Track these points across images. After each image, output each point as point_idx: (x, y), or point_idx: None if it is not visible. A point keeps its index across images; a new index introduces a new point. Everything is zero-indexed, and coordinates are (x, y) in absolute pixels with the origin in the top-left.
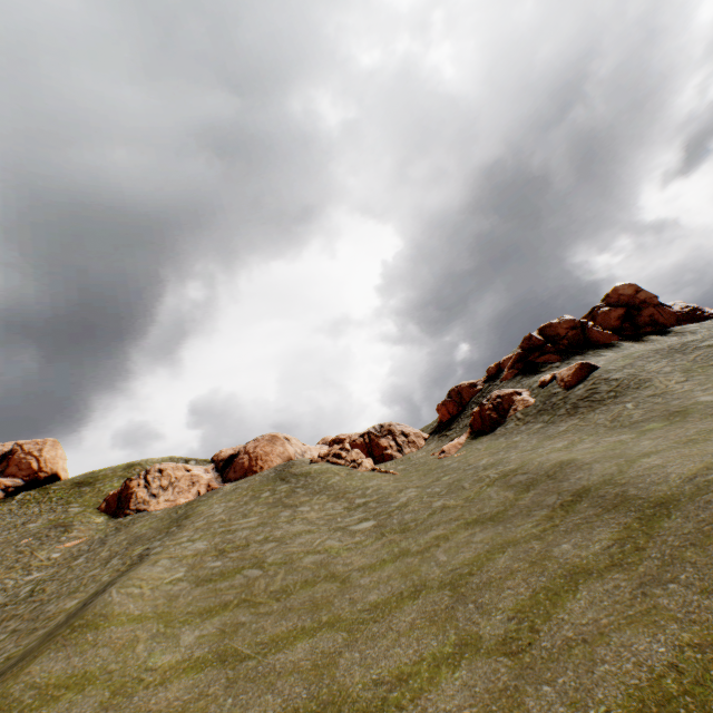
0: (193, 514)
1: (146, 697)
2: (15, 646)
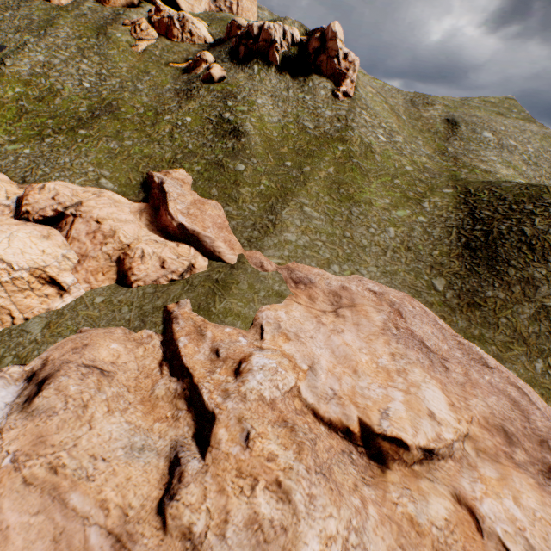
0: (55, 24)
1: (5, 99)
2: None
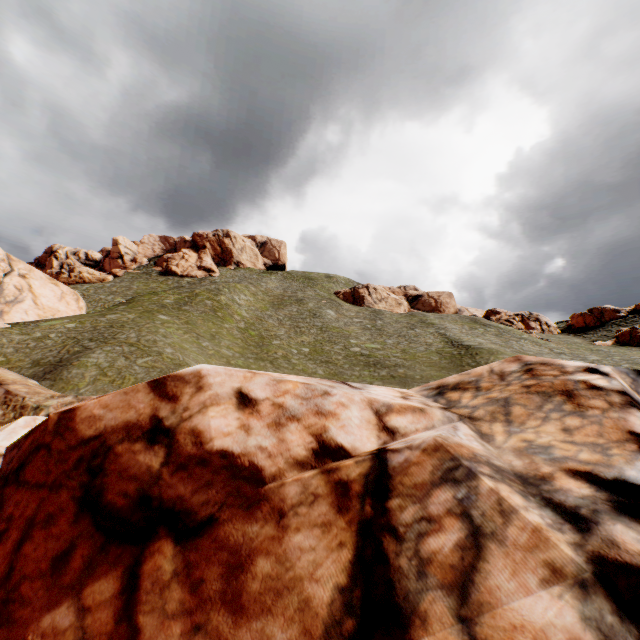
0: (433, 323)
1: None
2: (429, 347)
